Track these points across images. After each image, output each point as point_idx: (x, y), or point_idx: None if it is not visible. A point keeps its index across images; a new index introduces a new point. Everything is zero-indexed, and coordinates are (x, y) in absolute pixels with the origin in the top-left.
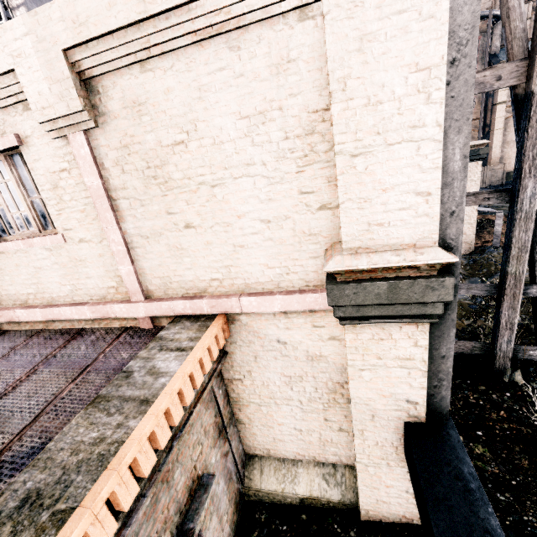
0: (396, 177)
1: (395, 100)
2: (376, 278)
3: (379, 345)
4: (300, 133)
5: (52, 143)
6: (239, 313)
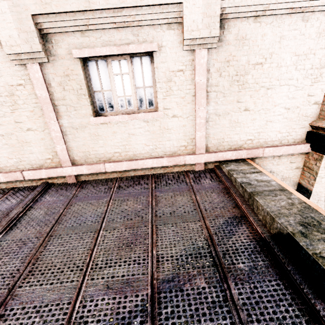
0: None
1: None
2: None
3: None
4: (318, 67)
5: (179, 53)
6: (256, 158)
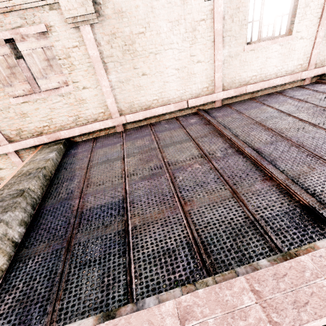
0: None
1: None
2: None
3: None
4: None
5: None
6: None
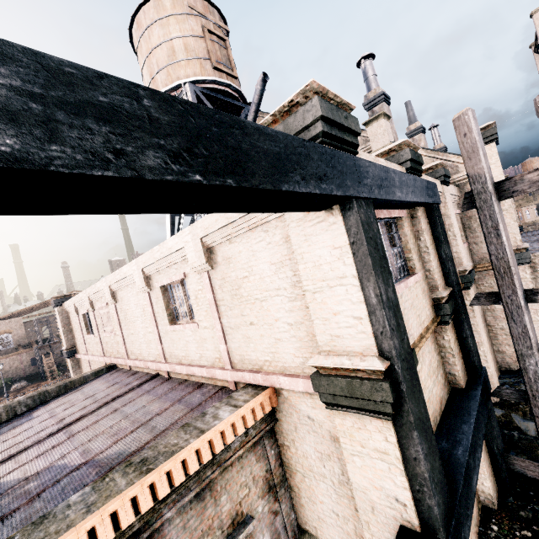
0: (339, 306)
1: (328, 263)
2: (342, 375)
3: (359, 433)
4: None
5: (196, 277)
6: (282, 388)
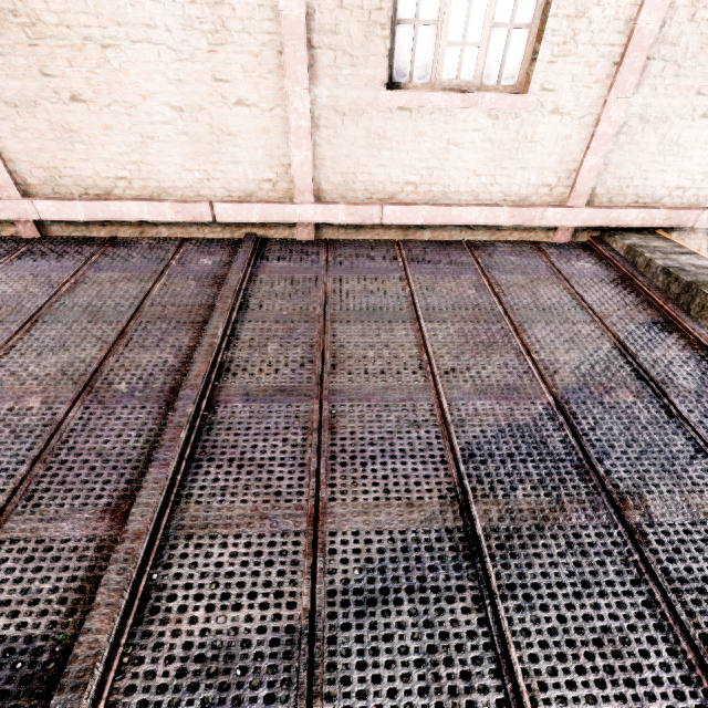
0: None
1: None
2: None
3: None
4: None
5: None
6: (675, 230)
